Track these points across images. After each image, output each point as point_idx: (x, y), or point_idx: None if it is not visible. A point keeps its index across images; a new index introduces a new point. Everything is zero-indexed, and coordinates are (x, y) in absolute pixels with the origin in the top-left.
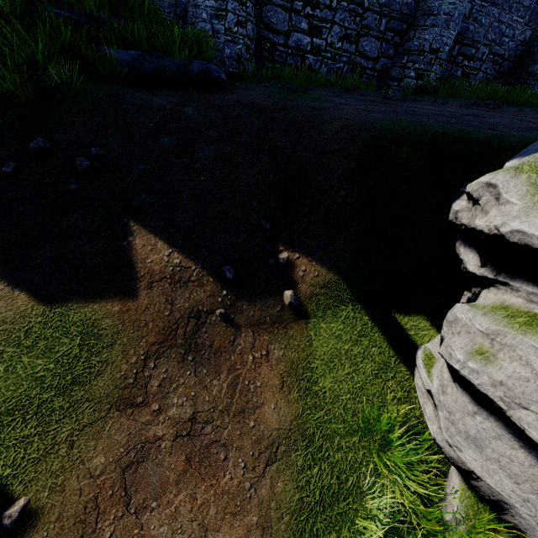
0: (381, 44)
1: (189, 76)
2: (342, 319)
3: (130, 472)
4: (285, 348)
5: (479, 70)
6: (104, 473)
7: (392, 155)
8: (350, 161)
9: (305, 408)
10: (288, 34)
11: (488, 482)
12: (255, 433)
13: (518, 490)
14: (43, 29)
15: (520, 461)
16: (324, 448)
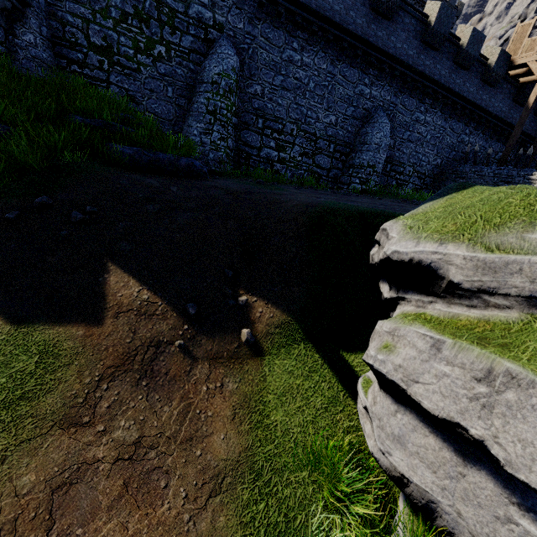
0: (331, 160)
1: (178, 167)
2: (295, 356)
3: (60, 494)
4: (239, 382)
5: (409, 182)
6: (31, 493)
7: (331, 223)
8: (299, 227)
9: (255, 441)
10: (260, 148)
11: (415, 480)
12: (201, 462)
13: (436, 479)
14: (67, 128)
15: (432, 447)
16: (272, 483)
